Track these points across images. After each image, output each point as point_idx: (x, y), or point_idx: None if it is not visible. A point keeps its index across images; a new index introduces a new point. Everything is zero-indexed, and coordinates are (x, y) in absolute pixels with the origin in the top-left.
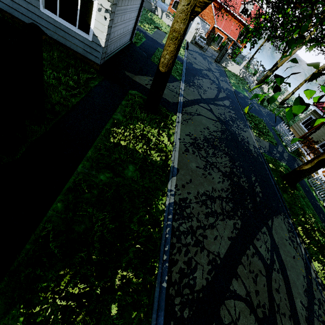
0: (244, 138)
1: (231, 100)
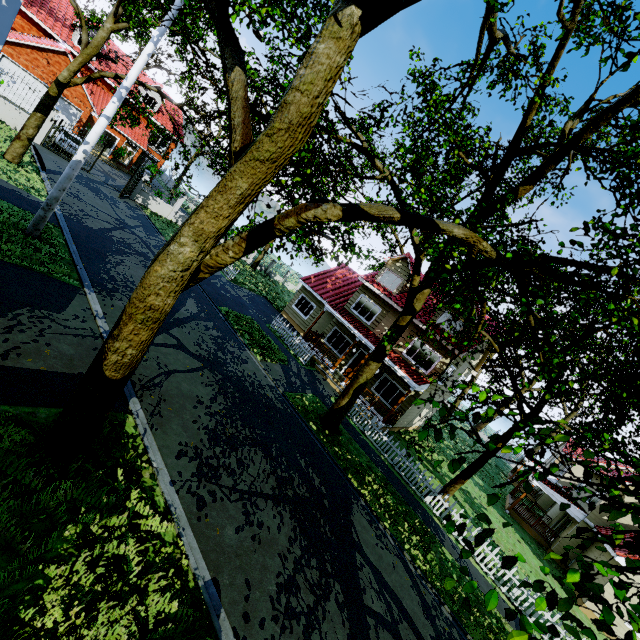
0: (253, 379)
1: (195, 293)
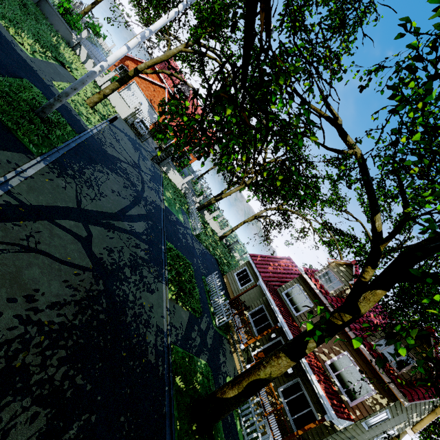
0: (143, 310)
1: (153, 223)
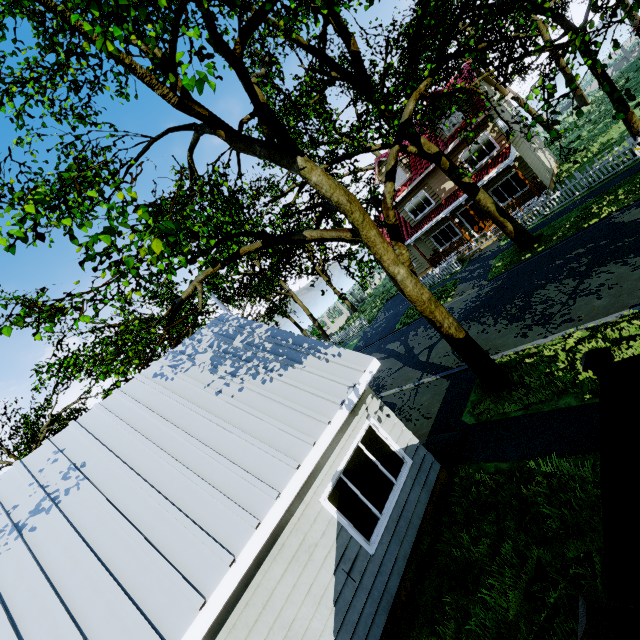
0: (469, 302)
1: (381, 345)
